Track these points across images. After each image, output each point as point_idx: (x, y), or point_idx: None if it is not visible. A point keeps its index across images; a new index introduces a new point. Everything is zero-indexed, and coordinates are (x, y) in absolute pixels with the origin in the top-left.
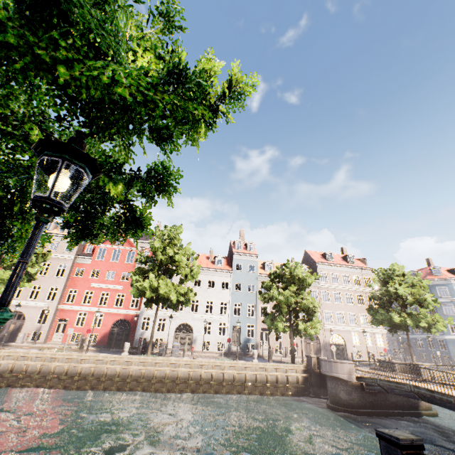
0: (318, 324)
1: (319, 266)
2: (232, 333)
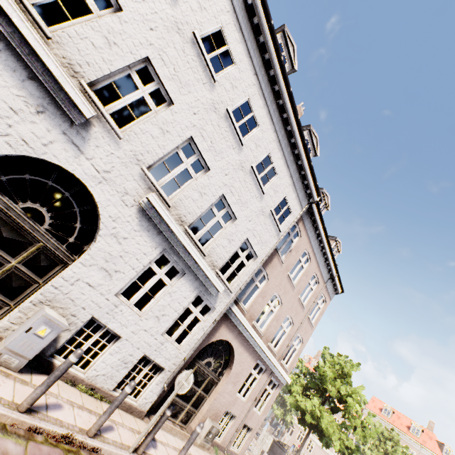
0: (289, 417)
1: (366, 411)
2: (272, 412)
